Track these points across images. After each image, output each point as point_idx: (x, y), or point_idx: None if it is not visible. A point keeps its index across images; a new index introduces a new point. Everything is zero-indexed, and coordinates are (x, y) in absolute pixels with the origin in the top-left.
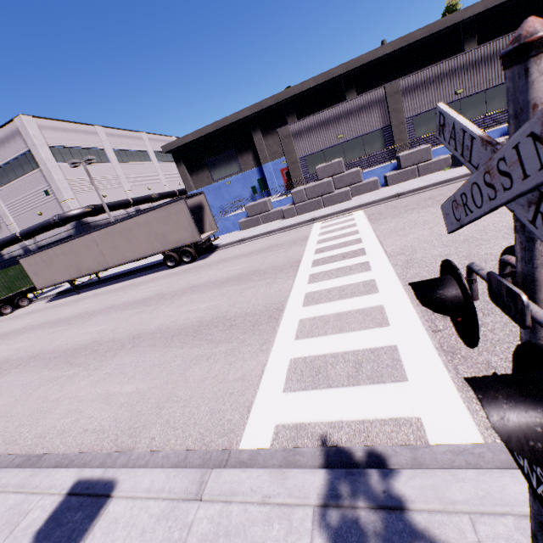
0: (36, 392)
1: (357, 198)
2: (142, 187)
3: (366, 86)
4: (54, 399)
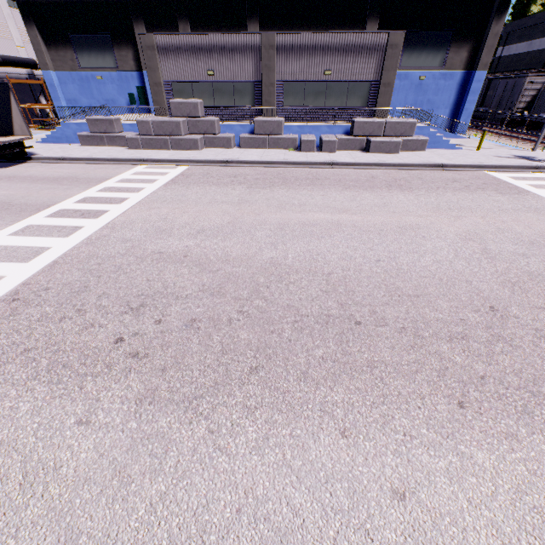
0: None
1: (206, 150)
2: None
3: (271, 22)
4: None
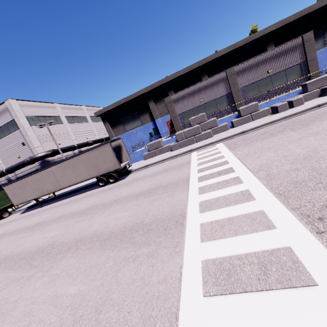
0: (2, 293)
1: (216, 135)
2: (83, 137)
3: (213, 72)
4: (14, 300)
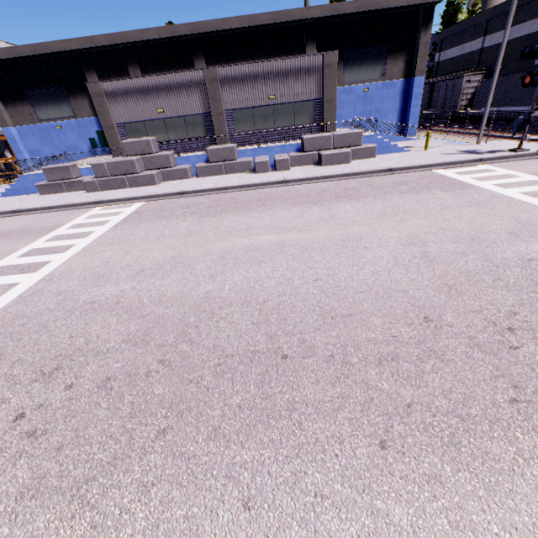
0: None
1: (163, 184)
2: None
3: (216, 57)
4: None
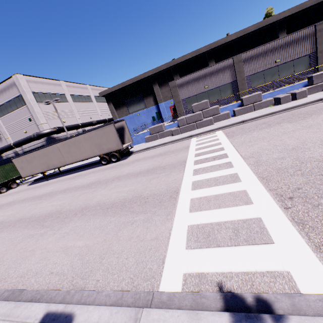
0: (20, 244)
1: (217, 123)
2: (87, 117)
3: (221, 58)
4: (31, 249)
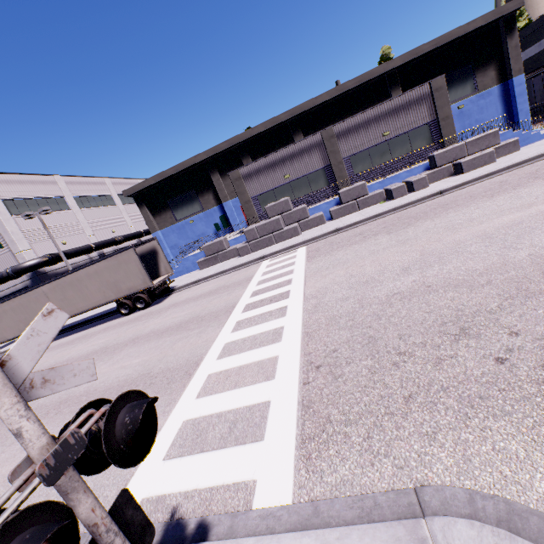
0: None
1: (305, 233)
2: (106, 231)
3: (311, 128)
4: None
